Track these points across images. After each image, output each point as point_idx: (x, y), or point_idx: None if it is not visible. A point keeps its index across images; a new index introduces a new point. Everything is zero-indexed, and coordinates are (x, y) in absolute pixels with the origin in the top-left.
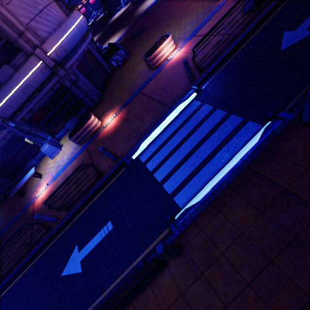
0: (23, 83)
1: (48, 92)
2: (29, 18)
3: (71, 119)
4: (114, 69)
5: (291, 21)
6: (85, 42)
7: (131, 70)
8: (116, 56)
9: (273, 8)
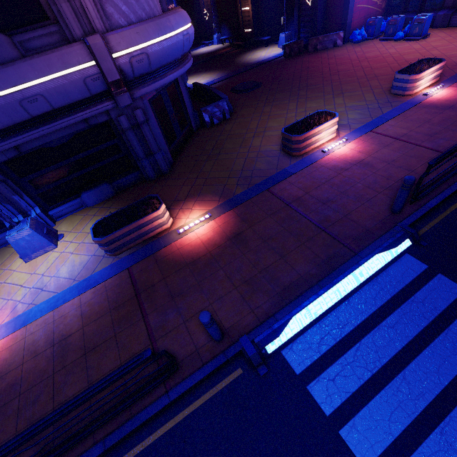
0: (32, 87)
1: (74, 123)
2: None
3: (99, 188)
4: (200, 125)
5: None
6: (184, 66)
7: (241, 140)
8: (215, 108)
9: None
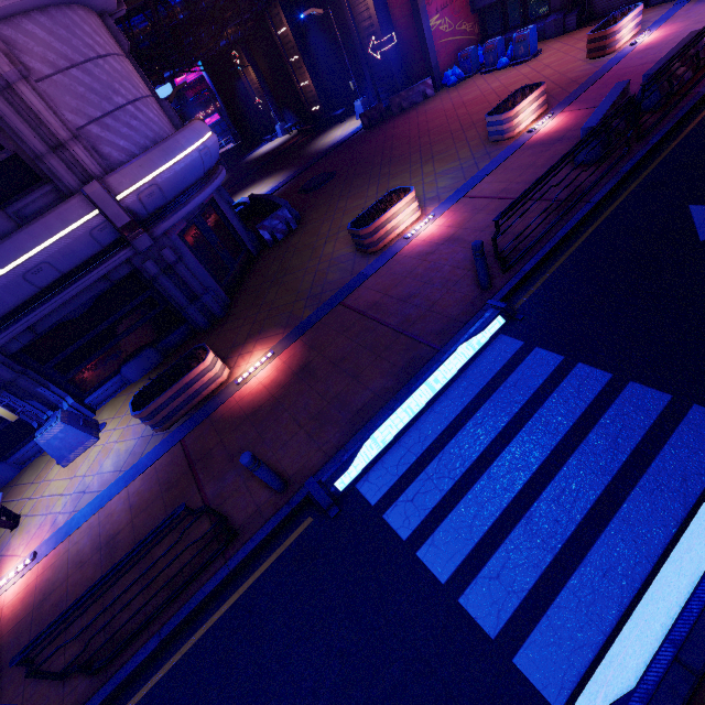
0: (33, 256)
1: (93, 284)
2: (87, 117)
3: (141, 356)
4: (262, 247)
5: (697, 187)
6: (211, 184)
7: (310, 252)
8: (274, 220)
9: (641, 163)
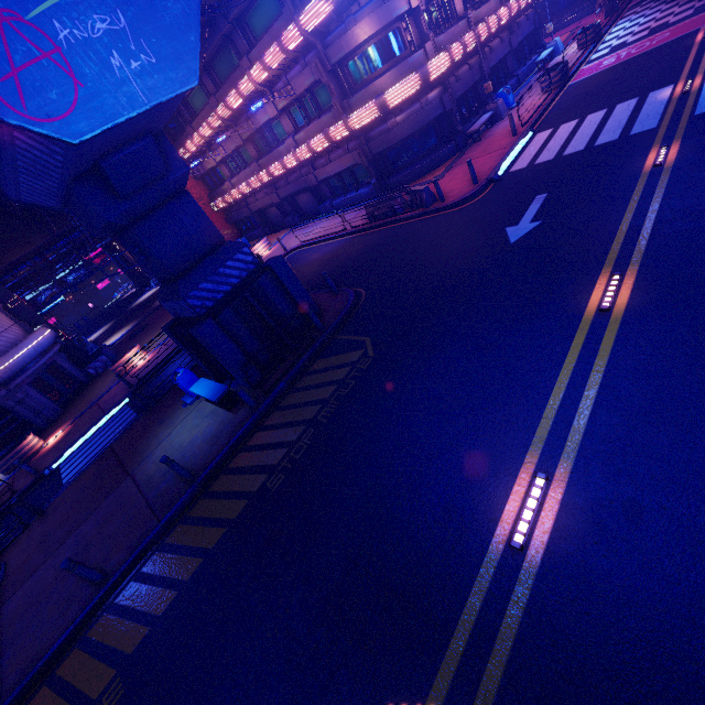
0: None
1: None
2: None
3: (9, 447)
4: (93, 377)
5: None
6: (44, 358)
7: (106, 378)
8: (96, 363)
9: None
